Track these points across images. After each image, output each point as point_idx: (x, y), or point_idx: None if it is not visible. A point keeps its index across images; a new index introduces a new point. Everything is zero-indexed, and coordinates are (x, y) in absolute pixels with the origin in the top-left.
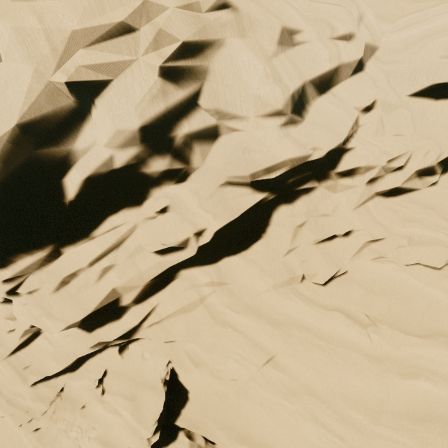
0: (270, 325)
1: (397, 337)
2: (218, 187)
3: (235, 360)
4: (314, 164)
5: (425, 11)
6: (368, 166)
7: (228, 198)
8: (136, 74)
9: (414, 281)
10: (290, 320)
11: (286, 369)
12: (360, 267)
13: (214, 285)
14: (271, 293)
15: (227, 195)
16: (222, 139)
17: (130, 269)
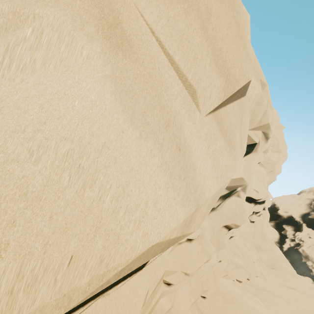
0: None
1: None
2: (221, 227)
3: None
4: None
5: None
6: None
7: (220, 235)
8: (256, 156)
9: (240, 291)
10: None
11: None
12: (220, 282)
13: (166, 313)
14: (189, 312)
15: (221, 233)
16: (232, 198)
17: (146, 310)
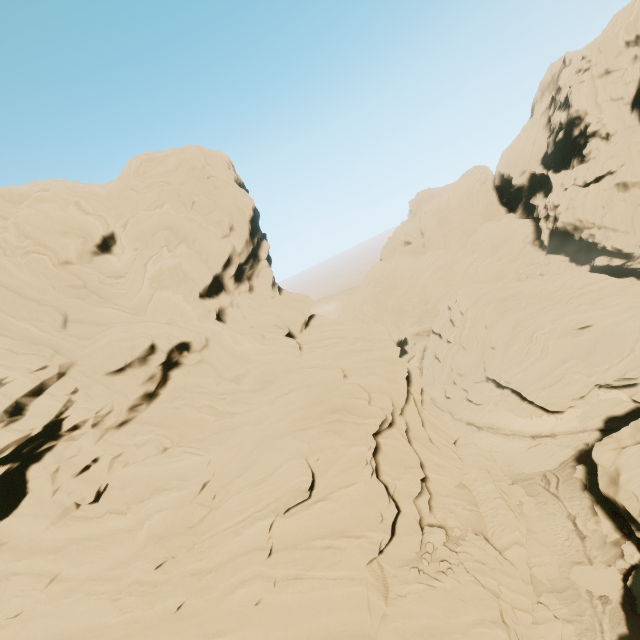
0: (52, 553)
1: (139, 506)
2: None
3: (17, 596)
4: (43, 434)
5: (103, 333)
6: (83, 420)
7: None
8: None
9: (143, 468)
10: (69, 541)
11: (69, 577)
12: (116, 476)
13: None
14: (52, 530)
15: None
16: None
17: None
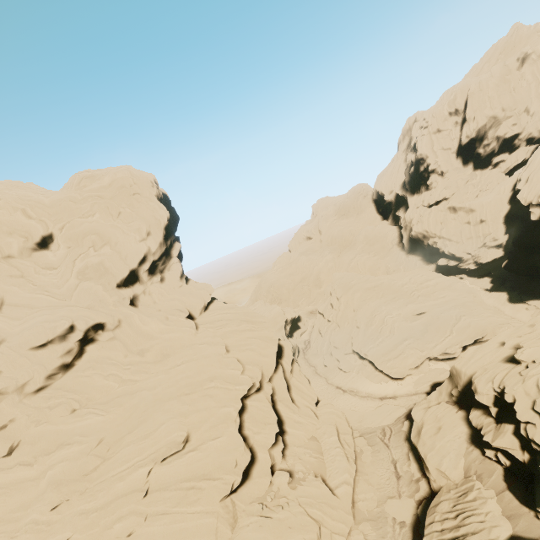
0: None
1: (45, 458)
2: None
3: None
4: None
5: (33, 315)
6: (5, 387)
7: None
8: None
9: (52, 426)
10: None
11: None
12: (28, 433)
13: None
14: None
15: None
16: None
17: None
